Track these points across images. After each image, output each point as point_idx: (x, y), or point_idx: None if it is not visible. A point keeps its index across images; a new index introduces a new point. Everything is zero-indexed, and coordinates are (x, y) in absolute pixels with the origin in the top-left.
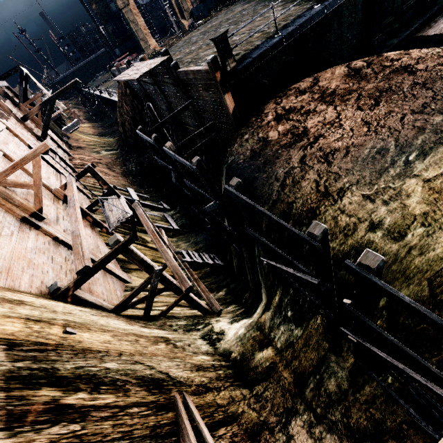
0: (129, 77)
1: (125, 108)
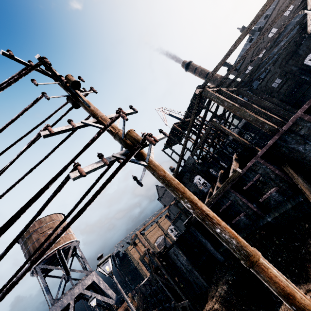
0: (144, 282)
1: (140, 304)
